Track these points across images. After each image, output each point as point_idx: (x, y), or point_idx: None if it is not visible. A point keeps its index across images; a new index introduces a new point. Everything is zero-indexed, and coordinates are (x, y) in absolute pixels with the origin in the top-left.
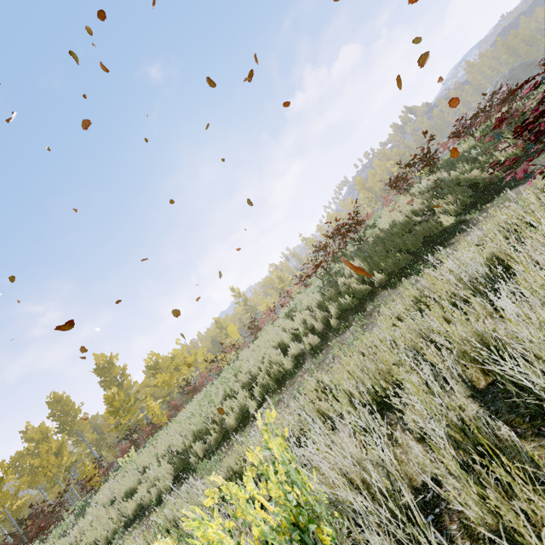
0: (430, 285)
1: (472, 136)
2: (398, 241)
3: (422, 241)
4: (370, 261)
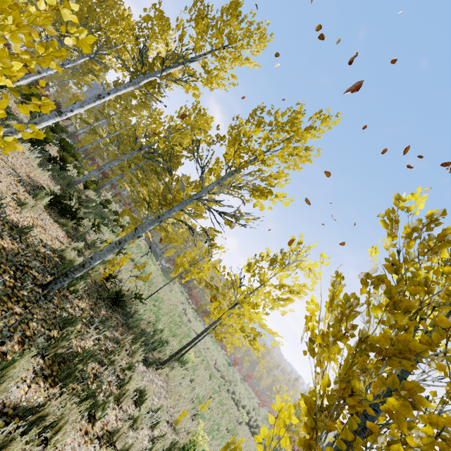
0: None
1: None
2: None
3: None
4: None
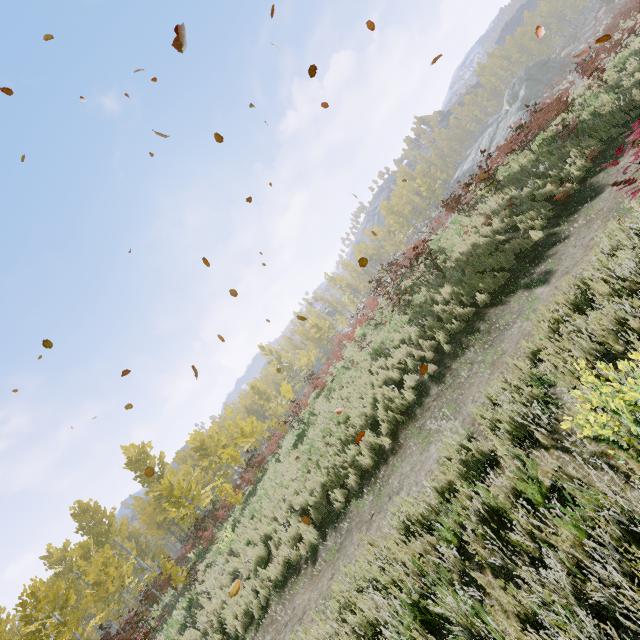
0: (573, 289)
1: (528, 150)
2: (488, 261)
3: (515, 258)
4: (465, 284)
